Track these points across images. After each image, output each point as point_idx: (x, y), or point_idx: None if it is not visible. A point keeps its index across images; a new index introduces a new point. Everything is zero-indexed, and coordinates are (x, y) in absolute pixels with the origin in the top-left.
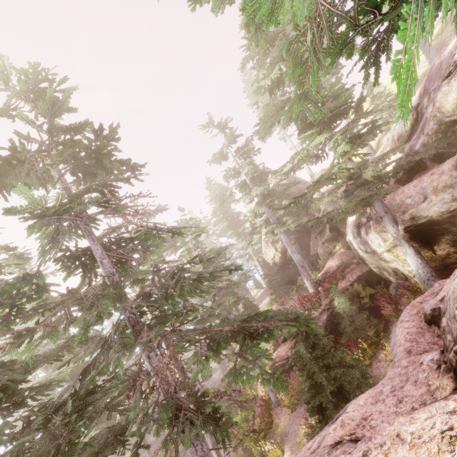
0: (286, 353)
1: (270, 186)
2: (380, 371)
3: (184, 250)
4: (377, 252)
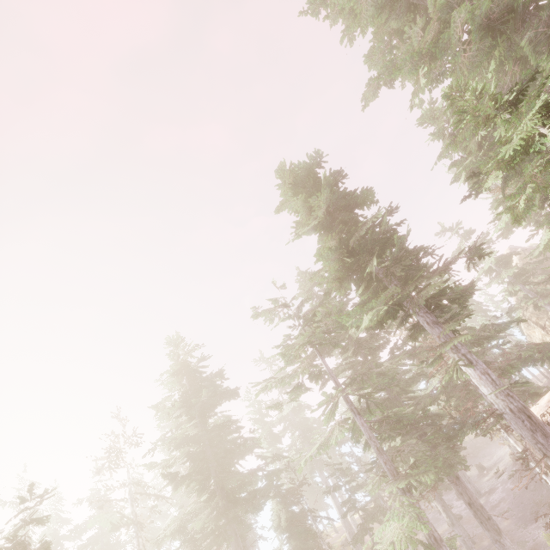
0: None
1: (513, 263)
2: None
3: None
4: None
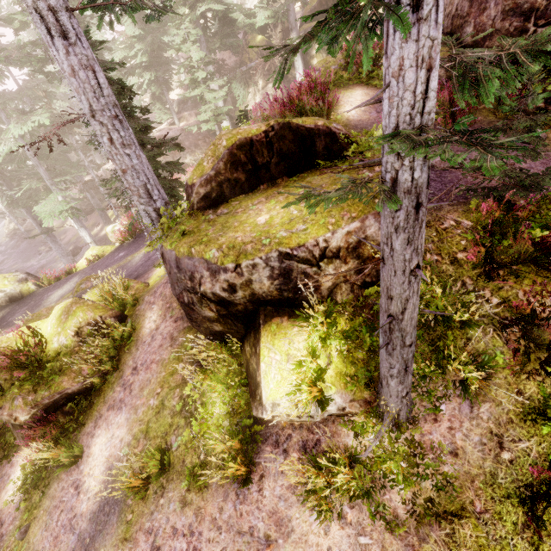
0: None
1: None
2: None
3: None
4: None
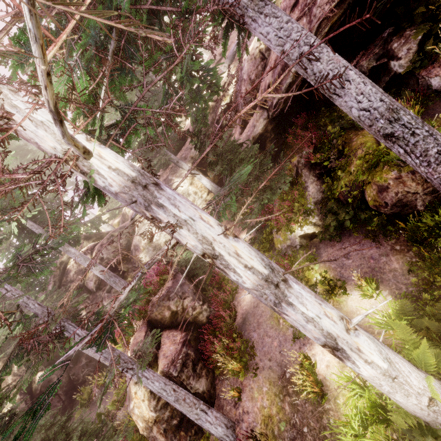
0: (177, 343)
1: None
2: None
3: None
4: None
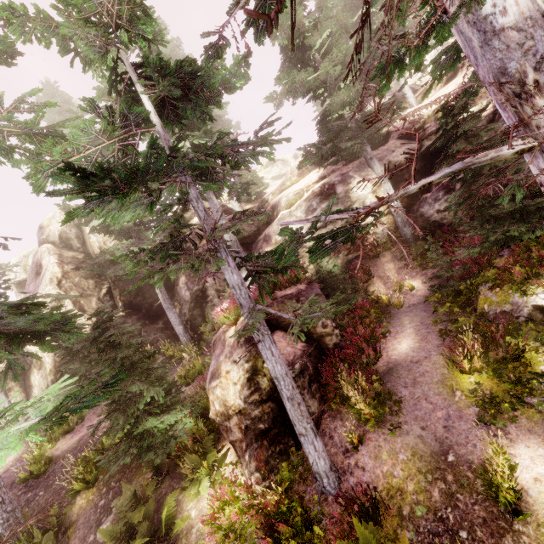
0: (295, 348)
1: None
2: (415, 299)
3: (86, 2)
4: (353, 206)
